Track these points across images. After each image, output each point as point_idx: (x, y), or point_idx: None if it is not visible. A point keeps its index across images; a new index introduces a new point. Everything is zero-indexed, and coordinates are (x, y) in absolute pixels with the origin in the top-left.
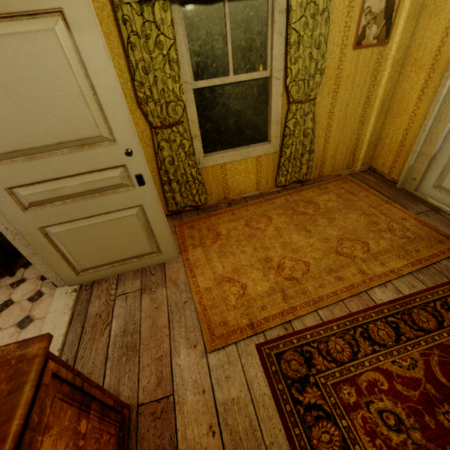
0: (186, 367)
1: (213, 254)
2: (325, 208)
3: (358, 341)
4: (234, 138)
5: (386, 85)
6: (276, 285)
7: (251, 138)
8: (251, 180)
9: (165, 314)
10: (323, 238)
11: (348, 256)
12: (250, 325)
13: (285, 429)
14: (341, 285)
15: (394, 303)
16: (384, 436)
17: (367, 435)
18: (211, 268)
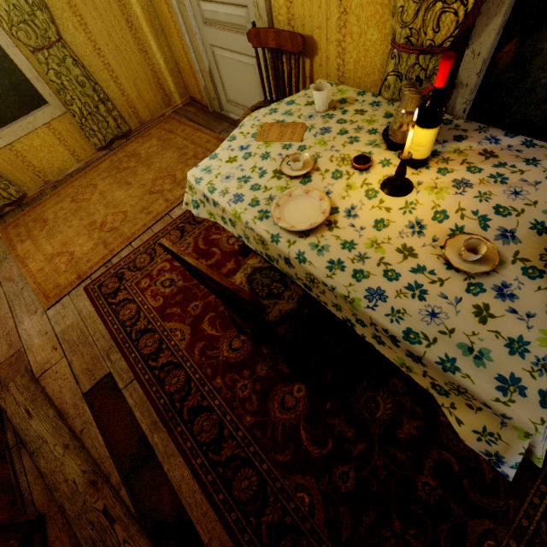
0: (31, 327)
1: (42, 241)
2: (146, 156)
3: (156, 250)
4: (1, 111)
5: (139, 1)
6: (99, 240)
7: (23, 105)
8: (62, 153)
9: (6, 305)
10: (140, 185)
11: (158, 192)
12: (78, 277)
13: (103, 322)
14: (150, 217)
15: (185, 213)
16: (162, 293)
17: (152, 298)
18: (42, 252)
